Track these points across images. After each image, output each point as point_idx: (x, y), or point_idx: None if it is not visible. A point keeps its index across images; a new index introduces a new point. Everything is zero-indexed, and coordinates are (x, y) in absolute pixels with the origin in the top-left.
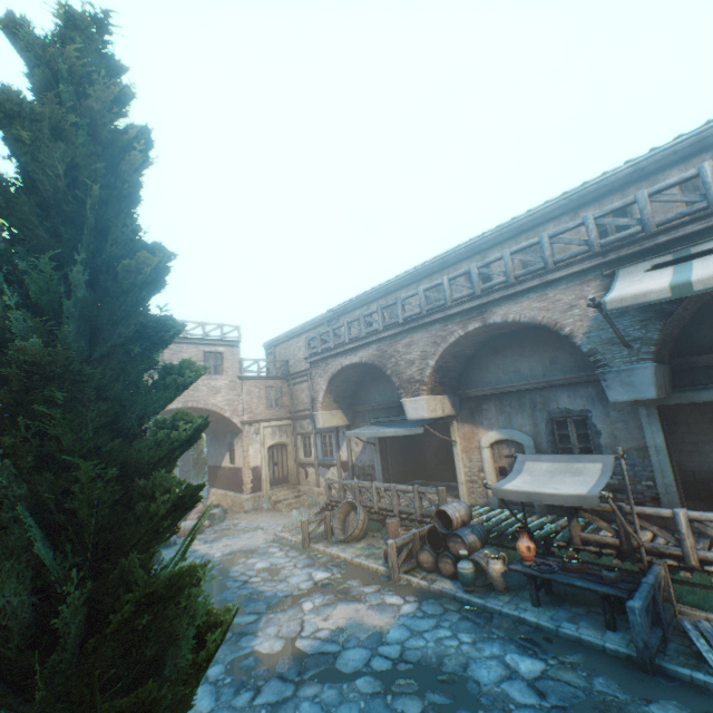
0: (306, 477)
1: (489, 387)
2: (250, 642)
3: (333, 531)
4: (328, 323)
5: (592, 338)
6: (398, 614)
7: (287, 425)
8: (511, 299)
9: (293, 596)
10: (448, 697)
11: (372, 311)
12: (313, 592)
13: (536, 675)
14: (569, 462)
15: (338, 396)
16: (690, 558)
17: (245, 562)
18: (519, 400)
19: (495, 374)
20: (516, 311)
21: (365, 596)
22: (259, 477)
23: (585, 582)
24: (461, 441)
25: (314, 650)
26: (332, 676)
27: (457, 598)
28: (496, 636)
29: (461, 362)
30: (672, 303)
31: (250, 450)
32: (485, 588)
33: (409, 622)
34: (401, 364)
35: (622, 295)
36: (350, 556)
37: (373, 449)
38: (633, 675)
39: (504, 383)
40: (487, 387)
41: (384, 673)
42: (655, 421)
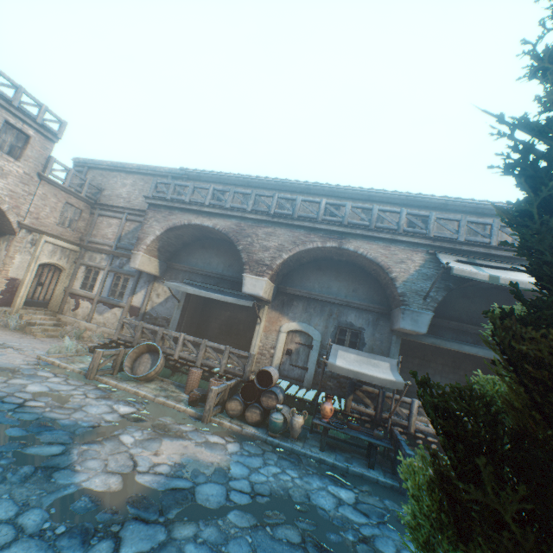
0: (75, 309)
1: (307, 291)
2: (70, 478)
3: (124, 368)
4: (173, 179)
5: (406, 286)
6: (228, 452)
7: (73, 250)
8: (367, 239)
9: (103, 428)
10: (313, 524)
11: (246, 192)
12: (126, 425)
13: (354, 501)
14: (369, 358)
15: (164, 246)
16: (411, 428)
17: (8, 381)
18: (322, 307)
19: (312, 284)
20: (366, 248)
21: (188, 434)
22: (14, 291)
23: (366, 437)
24: (265, 322)
25: (164, 486)
26: (202, 514)
27: (268, 442)
28: (312, 472)
29: (295, 265)
30: (455, 284)
31: (16, 258)
32: (282, 435)
33: (242, 459)
34: (256, 246)
35: (463, 269)
36: (151, 395)
37: (177, 305)
38: (399, 498)
39: (316, 292)
40: (305, 290)
41: (250, 506)
42: (398, 346)
